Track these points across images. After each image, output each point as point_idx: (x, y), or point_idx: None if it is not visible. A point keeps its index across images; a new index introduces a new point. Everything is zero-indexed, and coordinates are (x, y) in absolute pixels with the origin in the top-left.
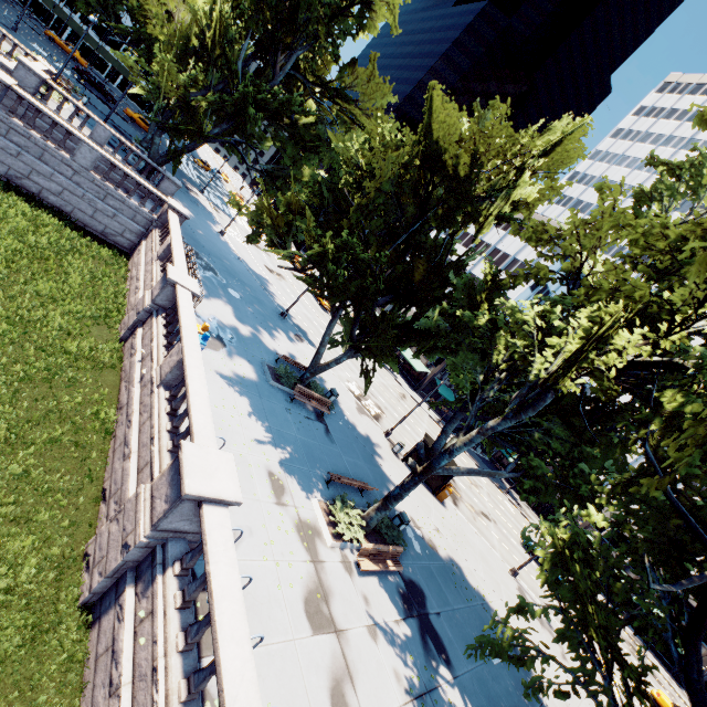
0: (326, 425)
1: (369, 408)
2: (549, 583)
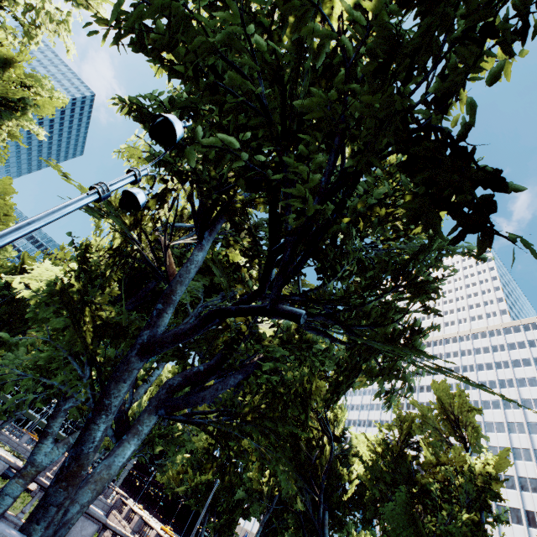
0: None
1: None
2: None
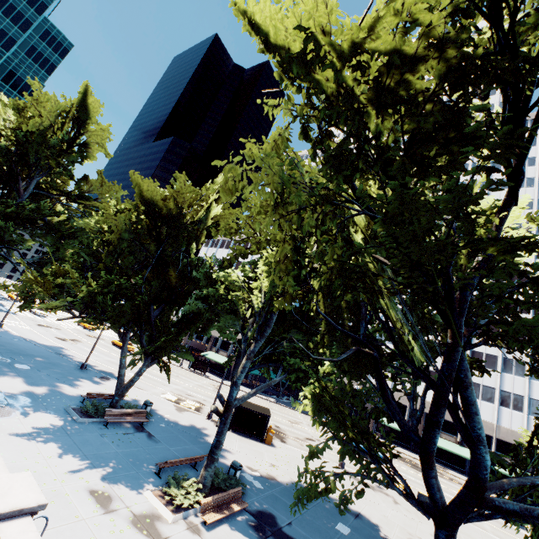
0: (148, 432)
1: (189, 405)
2: (317, 422)
